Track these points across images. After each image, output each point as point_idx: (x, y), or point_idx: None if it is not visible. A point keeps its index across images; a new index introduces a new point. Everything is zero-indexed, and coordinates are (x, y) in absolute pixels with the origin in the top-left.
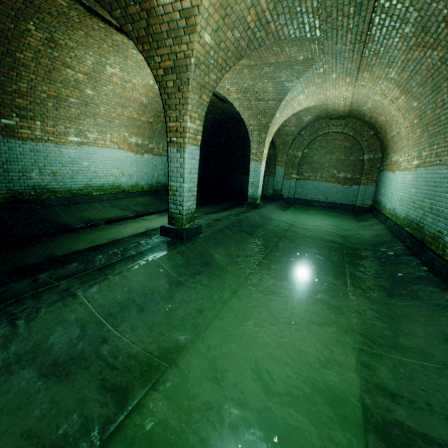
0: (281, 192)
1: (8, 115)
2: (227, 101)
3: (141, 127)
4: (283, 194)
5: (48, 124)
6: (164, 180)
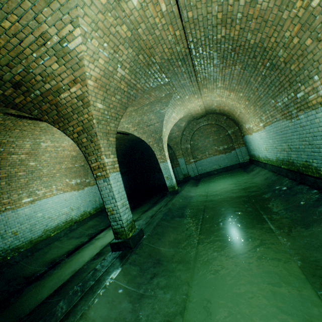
0: (189, 174)
1: None
2: (129, 133)
3: (77, 171)
4: (191, 175)
5: (4, 198)
6: None
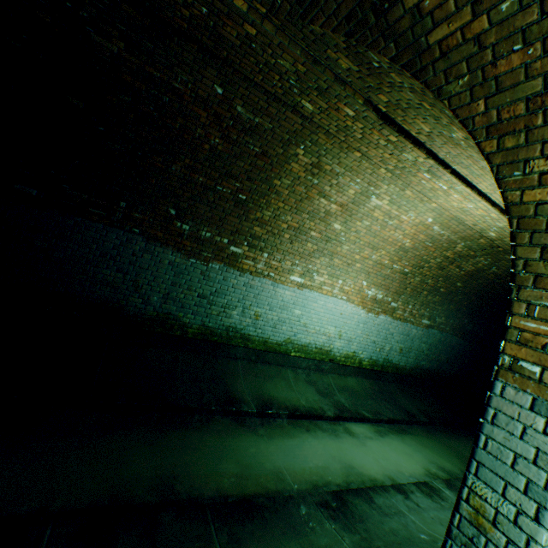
0: None
1: (239, 243)
2: None
3: (388, 277)
4: None
5: (275, 258)
6: (396, 359)
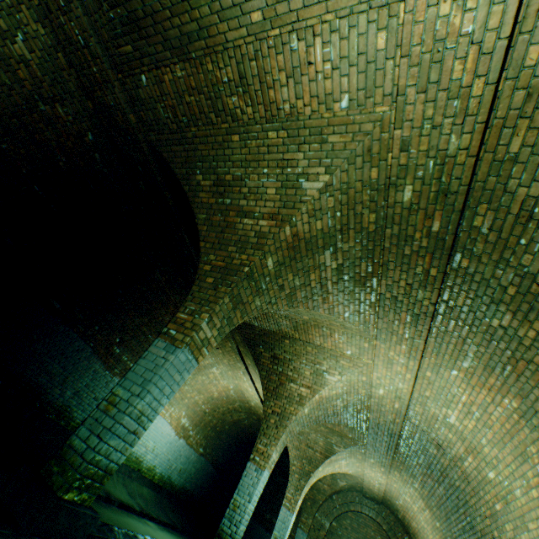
0: None
1: None
2: None
3: (197, 412)
4: None
5: None
6: (175, 477)
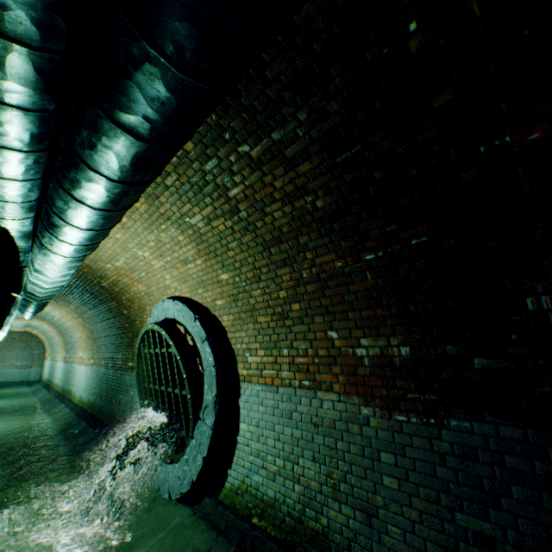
0: None
1: None
2: None
3: None
4: None
5: None
6: None
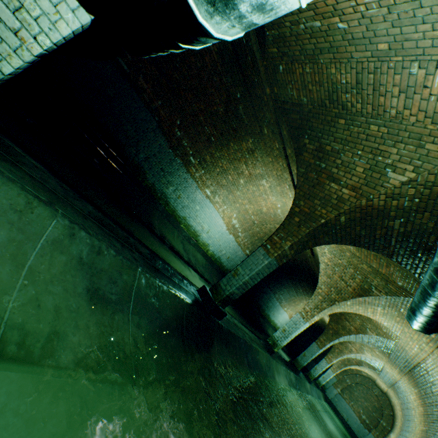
0: (326, 389)
1: (284, 300)
2: None
3: None
4: (326, 392)
5: (286, 304)
6: None
